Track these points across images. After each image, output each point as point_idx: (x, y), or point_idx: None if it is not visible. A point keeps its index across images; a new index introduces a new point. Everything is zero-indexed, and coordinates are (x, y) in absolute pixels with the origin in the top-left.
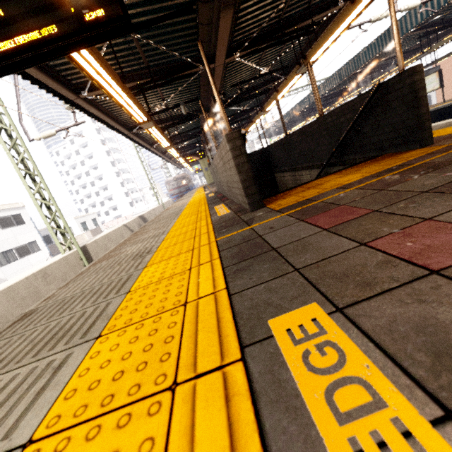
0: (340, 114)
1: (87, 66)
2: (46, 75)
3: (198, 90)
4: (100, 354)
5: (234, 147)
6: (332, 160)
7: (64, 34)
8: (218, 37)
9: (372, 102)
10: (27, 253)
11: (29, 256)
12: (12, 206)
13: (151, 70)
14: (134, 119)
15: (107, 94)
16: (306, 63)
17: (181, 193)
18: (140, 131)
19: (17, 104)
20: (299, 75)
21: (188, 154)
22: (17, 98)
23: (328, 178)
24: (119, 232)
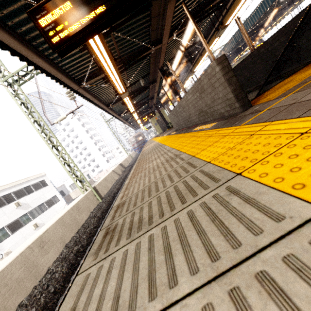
0: (273, 41)
1: (98, 52)
2: (63, 75)
3: (148, 68)
4: (269, 172)
5: (223, 67)
6: (269, 79)
7: (109, 9)
8: (165, 22)
9: (305, 19)
10: (52, 204)
11: (53, 205)
12: (38, 175)
13: (121, 59)
14: (118, 91)
15: (106, 73)
16: (223, 27)
17: (140, 145)
18: (113, 105)
19: (41, 104)
20: (217, 38)
21: (141, 117)
22: (40, 100)
23: (288, 79)
24: (111, 176)
